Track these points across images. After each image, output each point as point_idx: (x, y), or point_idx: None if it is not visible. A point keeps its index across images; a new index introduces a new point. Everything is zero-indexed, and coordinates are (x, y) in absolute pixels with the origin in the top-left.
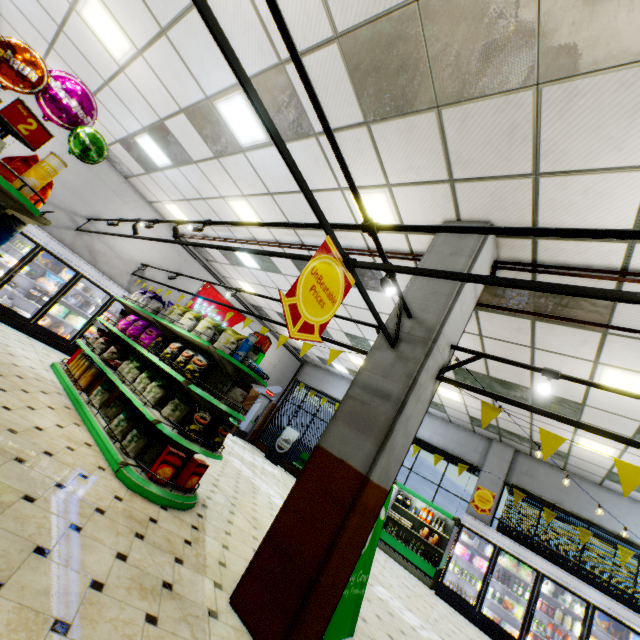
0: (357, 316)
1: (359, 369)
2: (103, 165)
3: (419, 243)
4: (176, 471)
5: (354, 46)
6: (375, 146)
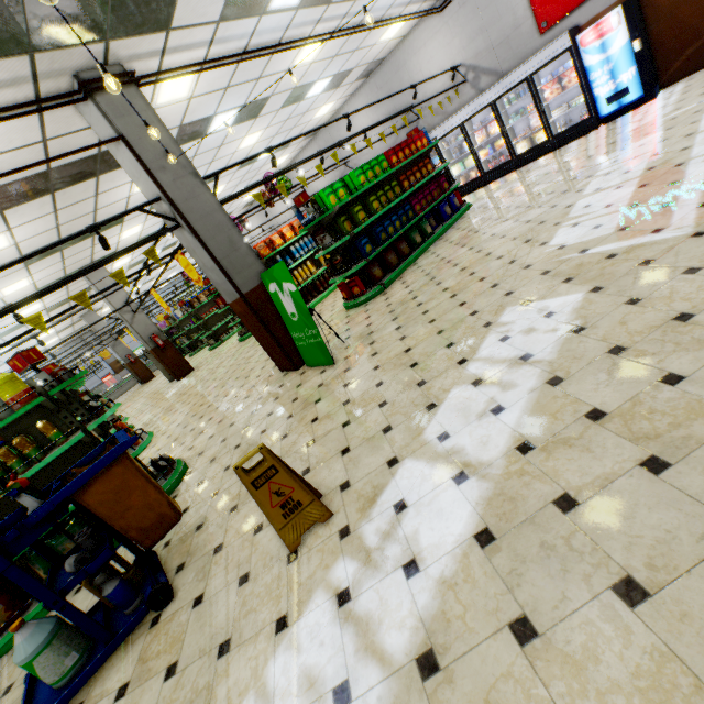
0: None
1: None
2: (378, 76)
3: (150, 69)
4: (345, 292)
5: None
6: None
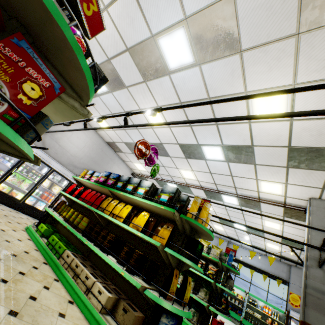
0: (232, 214)
1: (304, 277)
2: (107, 147)
3: (291, 200)
4: None
5: (296, 150)
6: (287, 173)
